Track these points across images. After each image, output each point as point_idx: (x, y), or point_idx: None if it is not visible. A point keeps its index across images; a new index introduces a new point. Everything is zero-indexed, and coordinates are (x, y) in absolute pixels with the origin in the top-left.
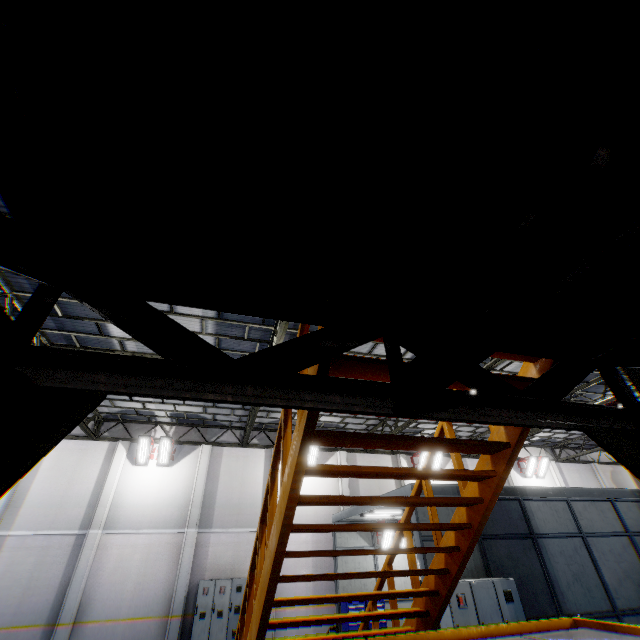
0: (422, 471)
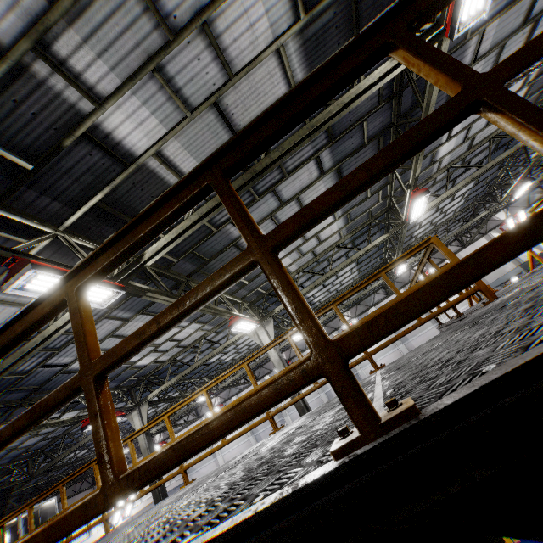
0: None
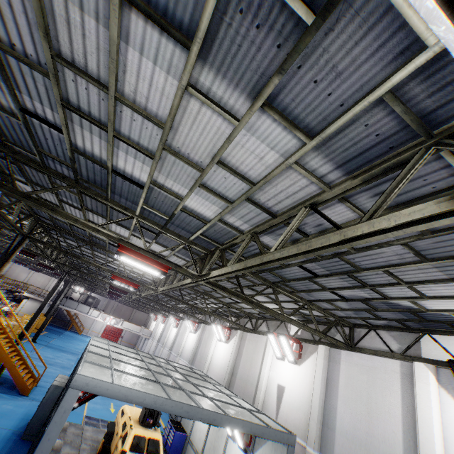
0: None
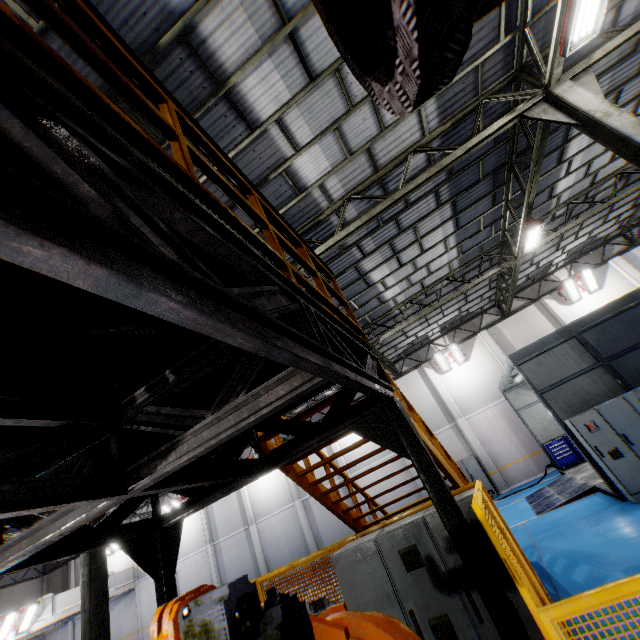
0: (354, 445)
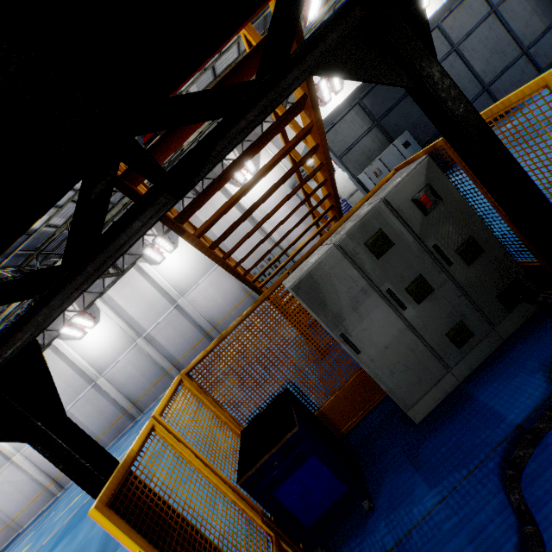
0: (262, 171)
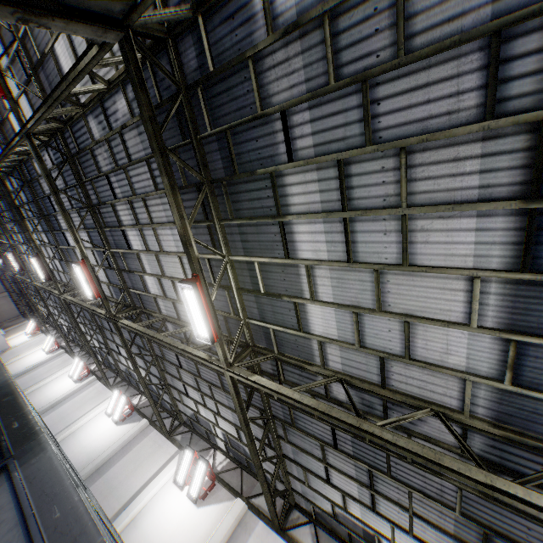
0: None
